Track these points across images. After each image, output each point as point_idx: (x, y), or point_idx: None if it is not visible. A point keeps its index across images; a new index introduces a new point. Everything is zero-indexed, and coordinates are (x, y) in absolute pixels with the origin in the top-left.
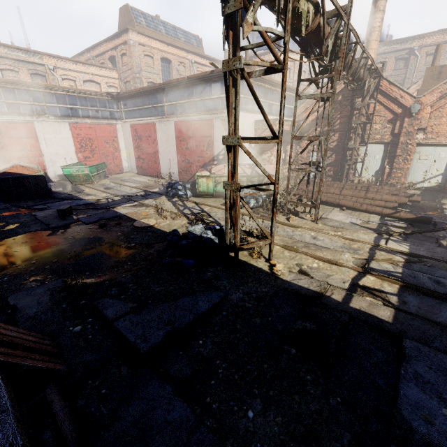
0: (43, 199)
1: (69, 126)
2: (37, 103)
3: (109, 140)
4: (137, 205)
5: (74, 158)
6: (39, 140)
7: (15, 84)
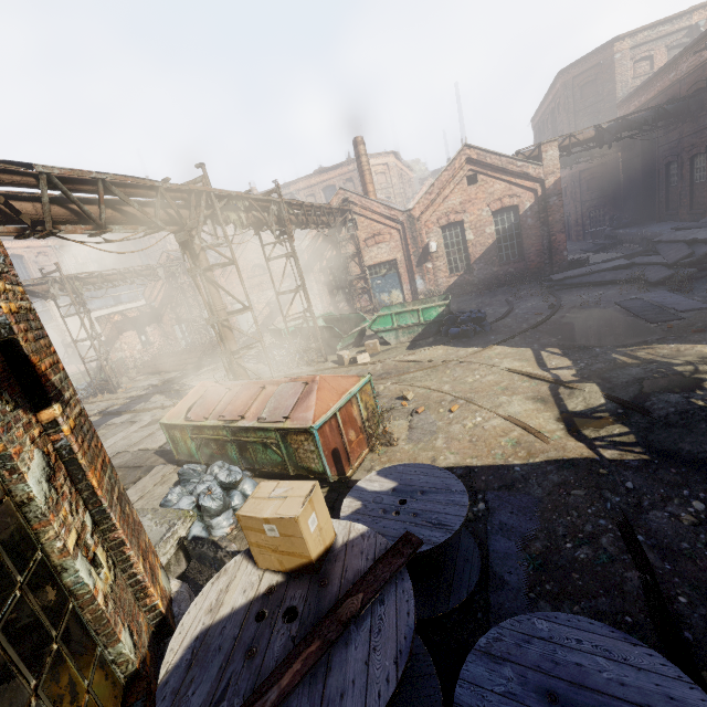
0: None
1: None
2: None
3: None
4: None
5: None
6: None
7: None
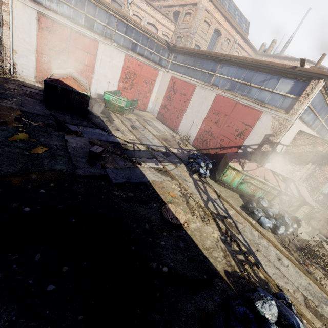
0: (79, 117)
1: (124, 57)
2: (109, 26)
3: (148, 81)
4: (162, 171)
5: (115, 85)
6: (96, 59)
7: (99, 2)
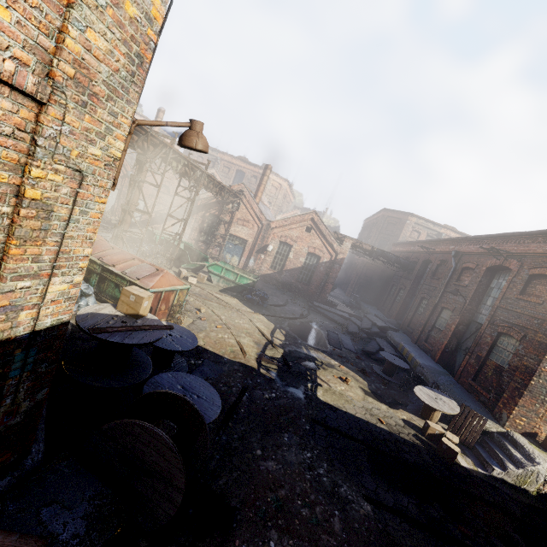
0: None
1: None
2: None
3: None
4: None
5: None
6: None
7: None
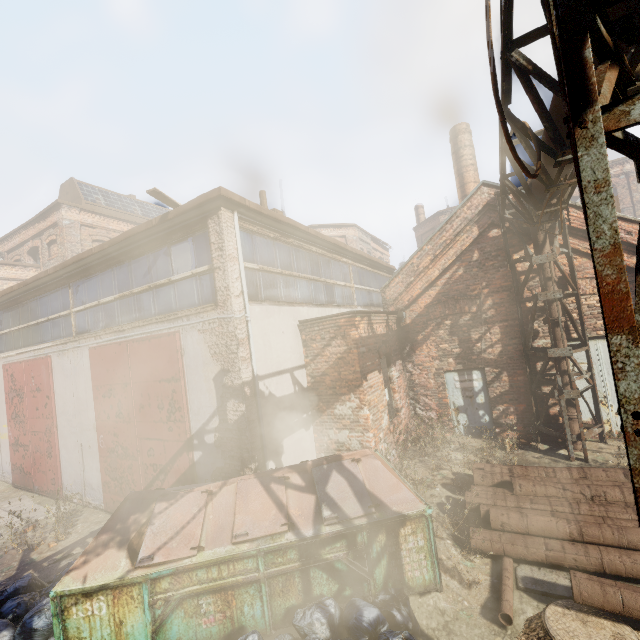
0: None
1: None
2: None
3: None
4: None
5: None
6: None
7: None
